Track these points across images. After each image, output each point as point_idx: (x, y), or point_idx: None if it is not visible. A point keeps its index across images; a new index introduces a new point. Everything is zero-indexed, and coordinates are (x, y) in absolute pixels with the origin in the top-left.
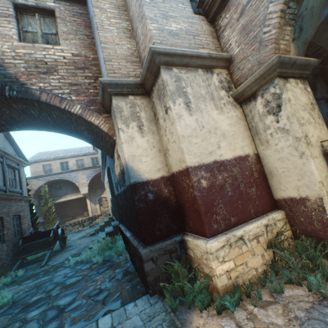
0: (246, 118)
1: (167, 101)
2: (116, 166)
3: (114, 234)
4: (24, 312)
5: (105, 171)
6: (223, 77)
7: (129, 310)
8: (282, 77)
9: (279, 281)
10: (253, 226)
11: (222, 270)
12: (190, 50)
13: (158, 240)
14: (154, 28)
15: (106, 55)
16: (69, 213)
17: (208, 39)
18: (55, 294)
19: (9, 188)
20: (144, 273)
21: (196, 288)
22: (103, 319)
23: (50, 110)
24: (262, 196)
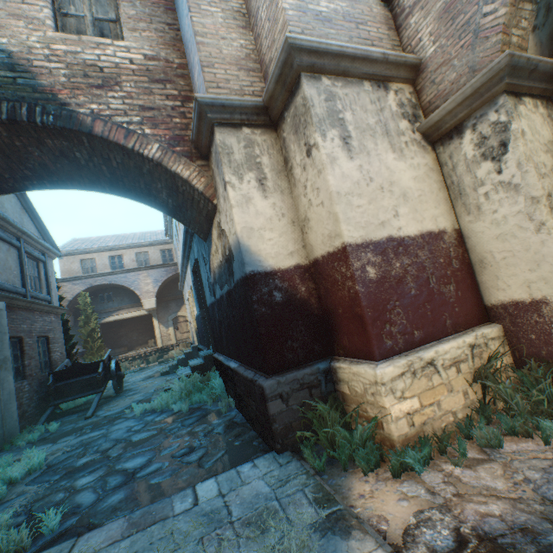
0: (442, 169)
1: (312, 134)
2: (213, 253)
3: (205, 369)
4: (70, 478)
5: (188, 269)
6: (405, 98)
7: (245, 472)
8: (511, 94)
9: (495, 430)
10: (451, 346)
11: (400, 412)
12: (353, 47)
13: (290, 367)
14: (291, 7)
15: (204, 56)
16: (125, 341)
17: (380, 31)
18: (116, 454)
19: (31, 292)
20: (268, 418)
21: (357, 439)
22: (203, 485)
23: (108, 153)
24: (465, 300)
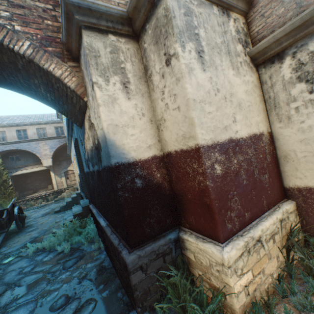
0: (262, 86)
1: (172, 44)
2: (86, 139)
3: (84, 216)
4: None
5: (72, 143)
6: (240, 26)
7: None
8: None
9: (307, 295)
10: (270, 223)
11: (240, 287)
12: None
13: (148, 239)
14: None
15: None
16: (31, 186)
17: None
18: (3, 304)
19: None
20: (130, 286)
21: (206, 311)
22: None
23: None
24: (273, 184)
